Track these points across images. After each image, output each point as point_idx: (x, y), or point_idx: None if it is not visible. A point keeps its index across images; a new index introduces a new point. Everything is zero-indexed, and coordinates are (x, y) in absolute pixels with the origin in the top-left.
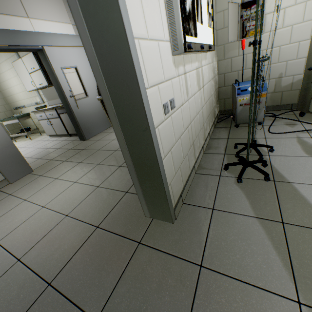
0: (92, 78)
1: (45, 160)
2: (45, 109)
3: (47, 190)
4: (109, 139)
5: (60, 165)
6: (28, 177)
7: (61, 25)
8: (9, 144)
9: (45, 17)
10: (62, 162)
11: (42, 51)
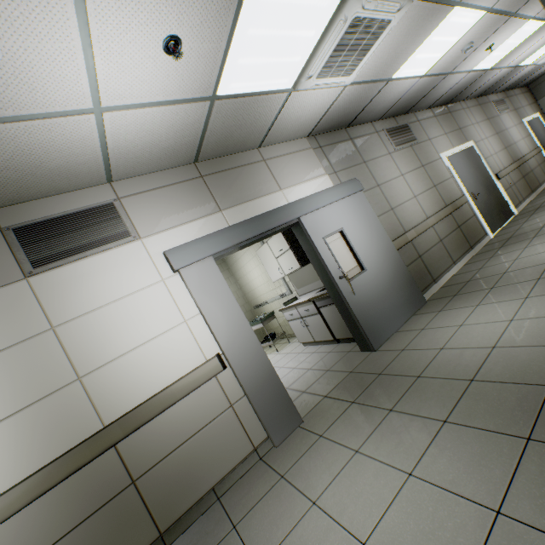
0: (365, 238)
1: (313, 397)
2: (297, 303)
3: (350, 486)
4: (428, 347)
5: (348, 413)
6: (299, 435)
7: (315, 182)
8: (271, 373)
9: (297, 181)
10: (348, 405)
11: (297, 224)
